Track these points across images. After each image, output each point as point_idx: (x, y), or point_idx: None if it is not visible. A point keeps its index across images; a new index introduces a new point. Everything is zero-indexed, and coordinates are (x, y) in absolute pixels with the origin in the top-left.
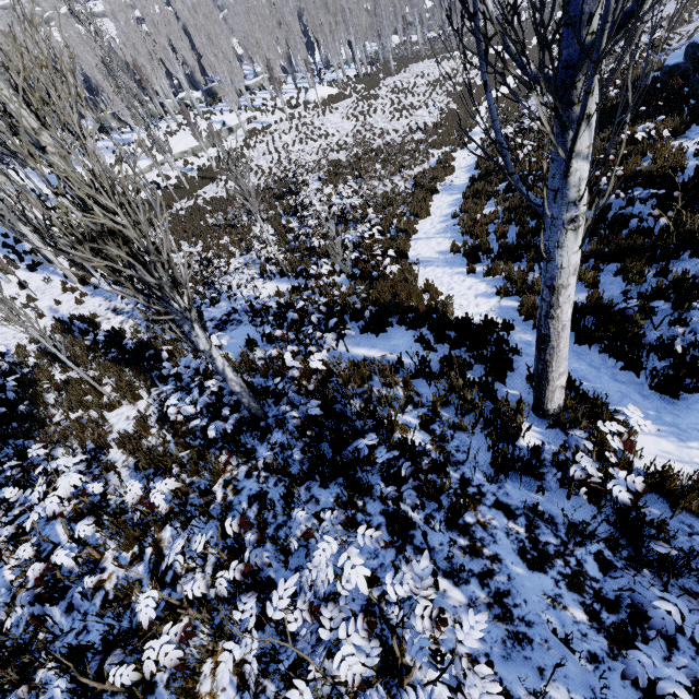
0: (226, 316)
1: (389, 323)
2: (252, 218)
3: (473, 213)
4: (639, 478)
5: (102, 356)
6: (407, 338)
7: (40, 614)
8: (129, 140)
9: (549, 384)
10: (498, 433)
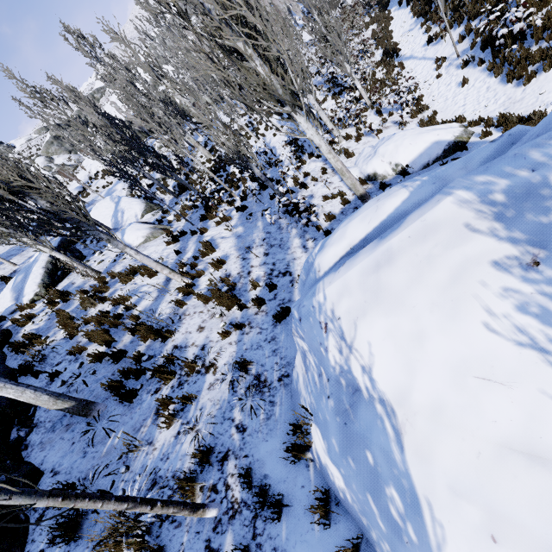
0: None
1: None
2: None
3: None
4: None
5: None
6: None
7: None
8: None
9: None
10: None
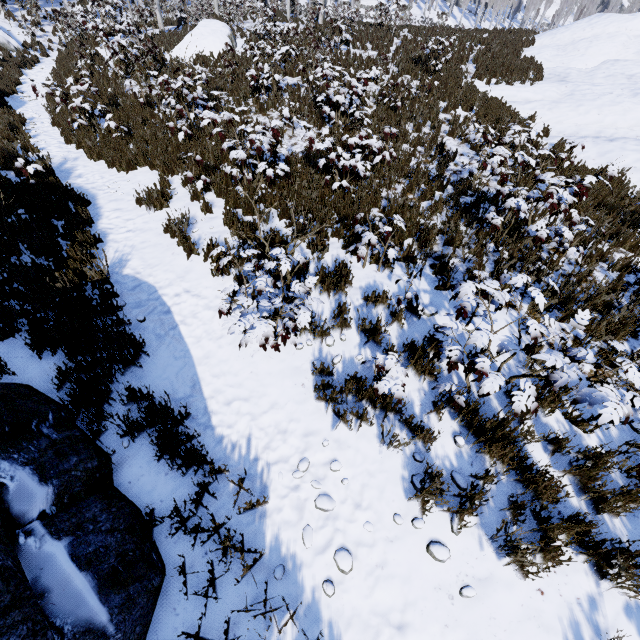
0: None
1: None
2: None
3: None
4: None
5: None
6: None
7: None
8: None
9: None
10: None
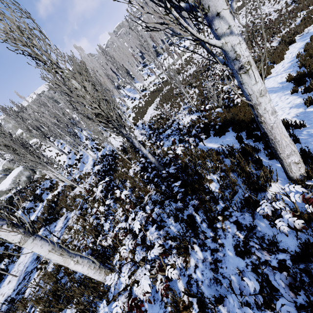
0: (170, 132)
1: (227, 130)
2: (189, 87)
3: (311, 50)
4: (300, 221)
5: (134, 150)
6: (234, 137)
7: (99, 222)
8: (151, 67)
9: (283, 161)
10: (250, 187)
